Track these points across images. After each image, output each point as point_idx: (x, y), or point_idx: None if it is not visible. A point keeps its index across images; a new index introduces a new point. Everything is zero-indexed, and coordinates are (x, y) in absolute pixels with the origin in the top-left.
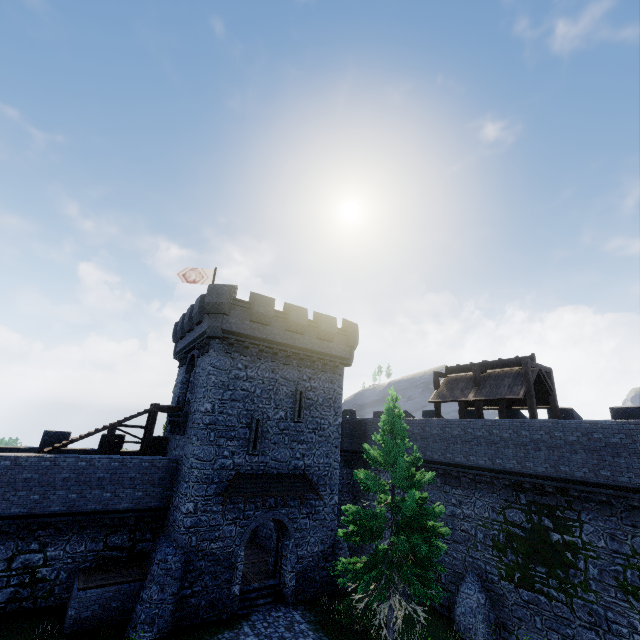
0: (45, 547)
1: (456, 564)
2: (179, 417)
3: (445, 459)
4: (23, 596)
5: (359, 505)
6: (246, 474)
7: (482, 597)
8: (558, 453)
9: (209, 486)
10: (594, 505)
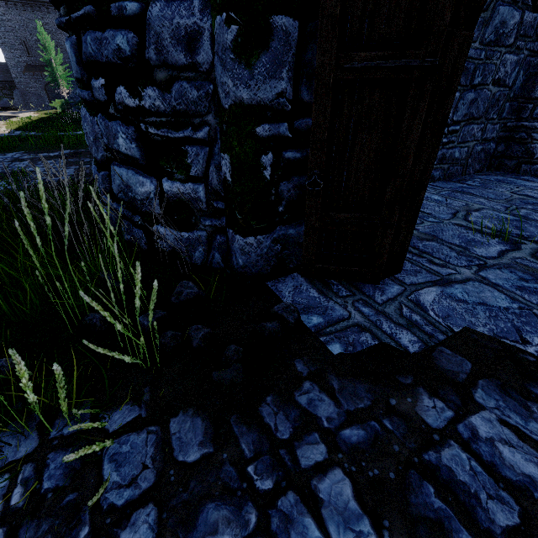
0: None
1: None
2: None
3: None
4: None
5: None
6: (31, 65)
7: None
8: None
9: (18, 69)
10: None
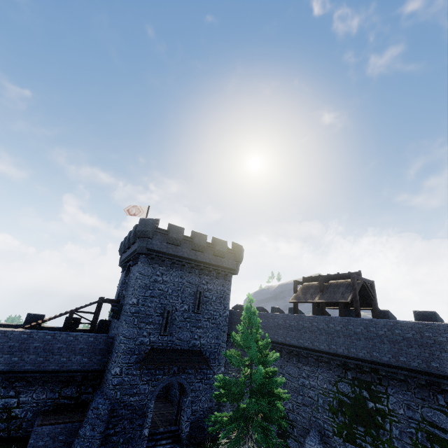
0: (19, 394)
1: (304, 422)
2: (117, 307)
3: (298, 344)
4: (1, 428)
5: (241, 374)
6: (158, 349)
7: (320, 447)
8: (372, 343)
9: (131, 356)
10: (396, 382)
